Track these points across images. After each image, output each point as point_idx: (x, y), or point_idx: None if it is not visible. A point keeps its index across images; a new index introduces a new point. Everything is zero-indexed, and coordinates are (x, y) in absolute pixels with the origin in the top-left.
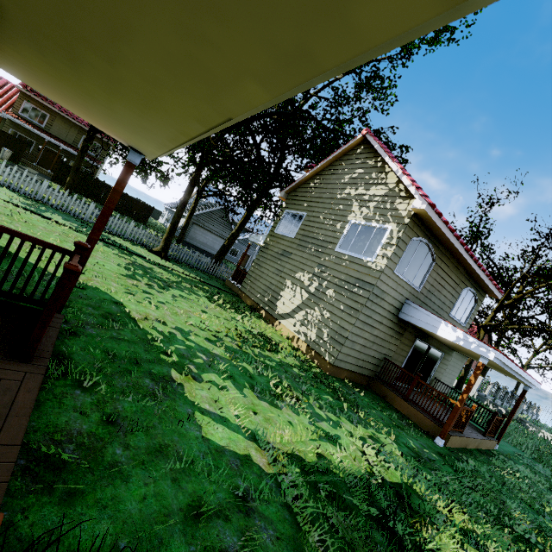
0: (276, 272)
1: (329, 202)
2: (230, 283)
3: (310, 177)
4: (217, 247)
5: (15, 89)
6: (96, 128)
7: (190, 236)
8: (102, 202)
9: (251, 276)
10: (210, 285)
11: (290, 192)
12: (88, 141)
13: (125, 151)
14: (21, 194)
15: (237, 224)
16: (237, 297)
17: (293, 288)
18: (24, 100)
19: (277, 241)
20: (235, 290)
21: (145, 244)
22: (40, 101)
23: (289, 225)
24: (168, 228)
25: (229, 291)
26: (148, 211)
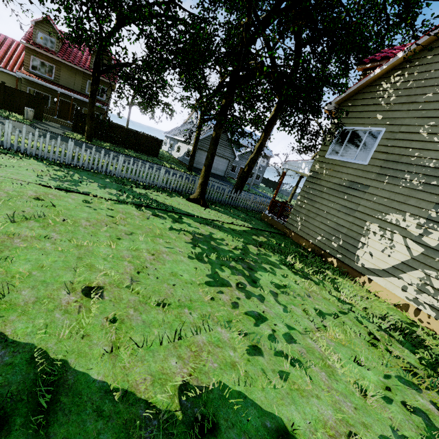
0: (344, 211)
1: (438, 107)
2: (269, 218)
3: (380, 75)
4: (221, 167)
5: (20, 46)
6: (99, 68)
7: (196, 161)
8: (117, 143)
9: (299, 212)
10: (257, 228)
11: (341, 102)
12: (95, 85)
13: (133, 88)
14: (50, 162)
15: (255, 148)
16: (287, 238)
17: (386, 236)
18: (30, 55)
19: (334, 168)
20: (277, 226)
21: (177, 189)
22: (43, 53)
23: (351, 147)
24: (203, 172)
25: (276, 232)
26: (158, 144)
